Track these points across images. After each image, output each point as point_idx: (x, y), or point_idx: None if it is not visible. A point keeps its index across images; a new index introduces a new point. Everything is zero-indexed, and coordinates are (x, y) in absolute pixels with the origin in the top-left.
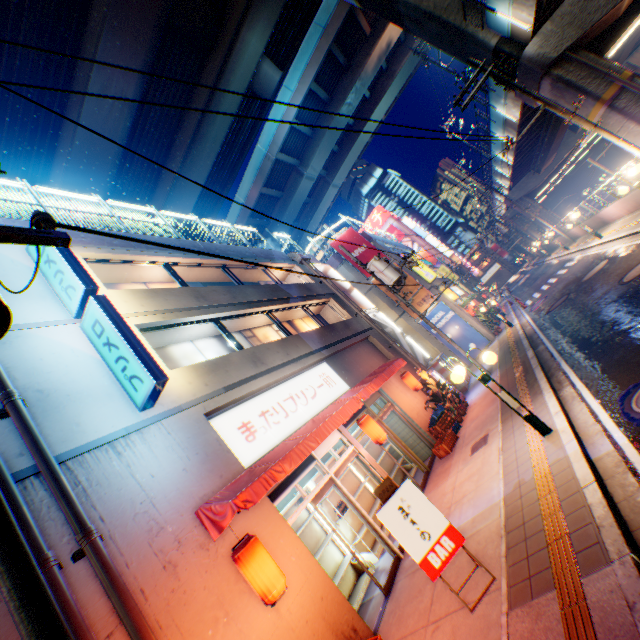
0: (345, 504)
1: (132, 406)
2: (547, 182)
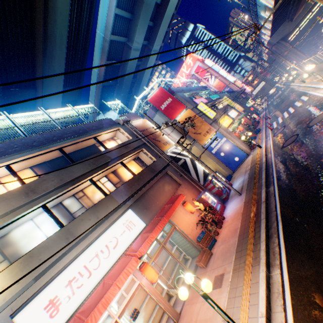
0: (137, 310)
1: None
2: (297, 27)
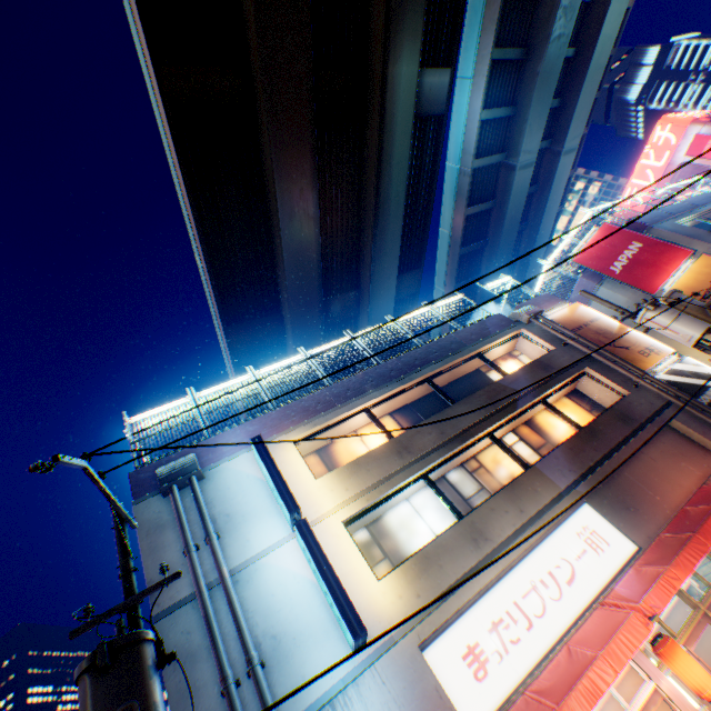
0: None
1: (345, 644)
2: None
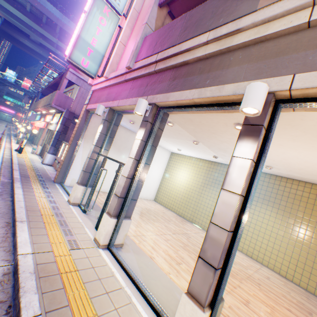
0: None
1: None
2: None
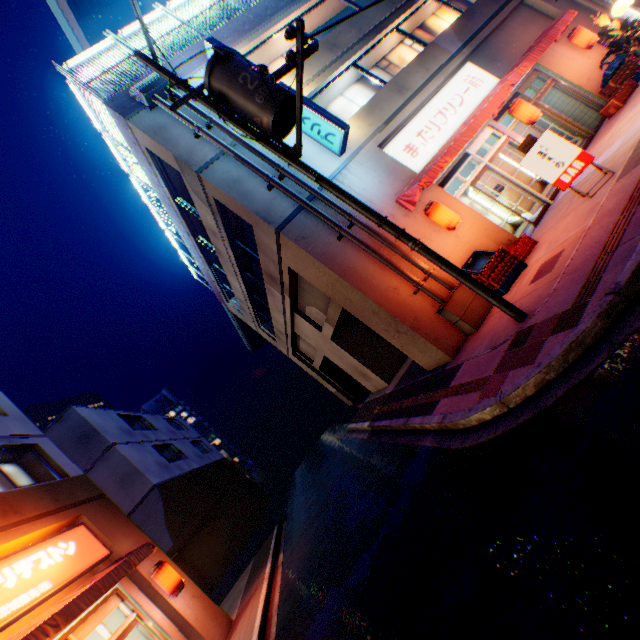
0: (500, 187)
1: (333, 157)
2: None
